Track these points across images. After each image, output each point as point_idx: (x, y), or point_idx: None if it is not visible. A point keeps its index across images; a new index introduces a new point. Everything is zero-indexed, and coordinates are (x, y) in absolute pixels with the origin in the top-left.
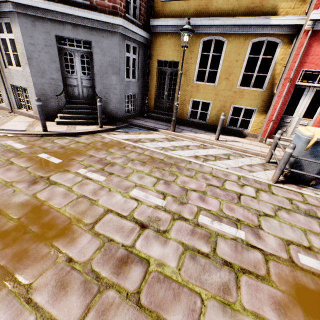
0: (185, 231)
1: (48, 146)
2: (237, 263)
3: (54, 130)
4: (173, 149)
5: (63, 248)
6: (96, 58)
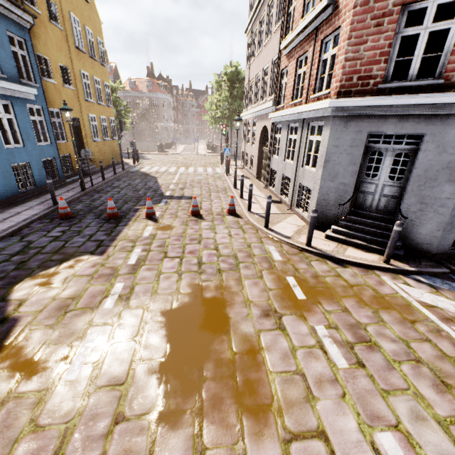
0: None
1: (302, 267)
2: None
3: (318, 247)
4: None
5: (247, 436)
6: (421, 158)
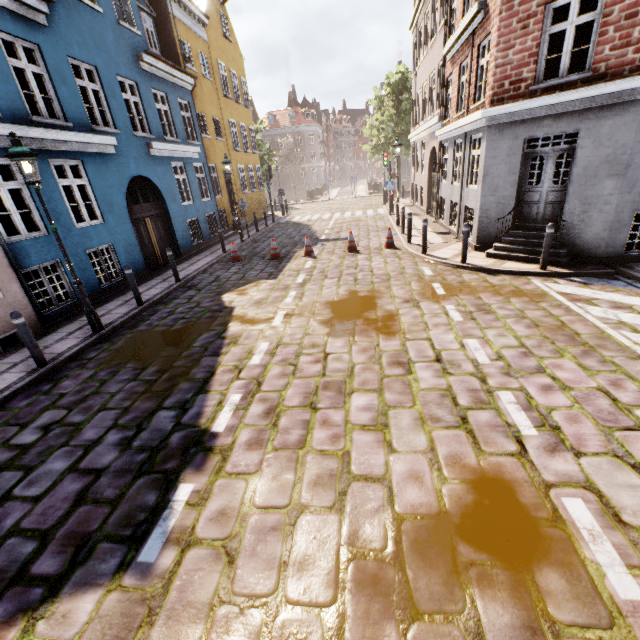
0: (467, 385)
1: (450, 278)
2: (474, 427)
3: (474, 263)
4: None
5: (381, 339)
6: (579, 156)
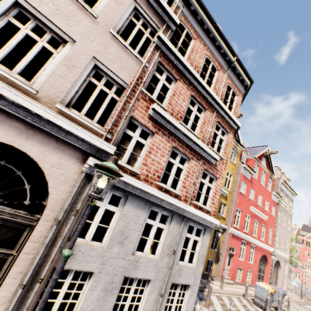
0: None
1: None
2: None
3: None
4: (238, 309)
5: None
6: None
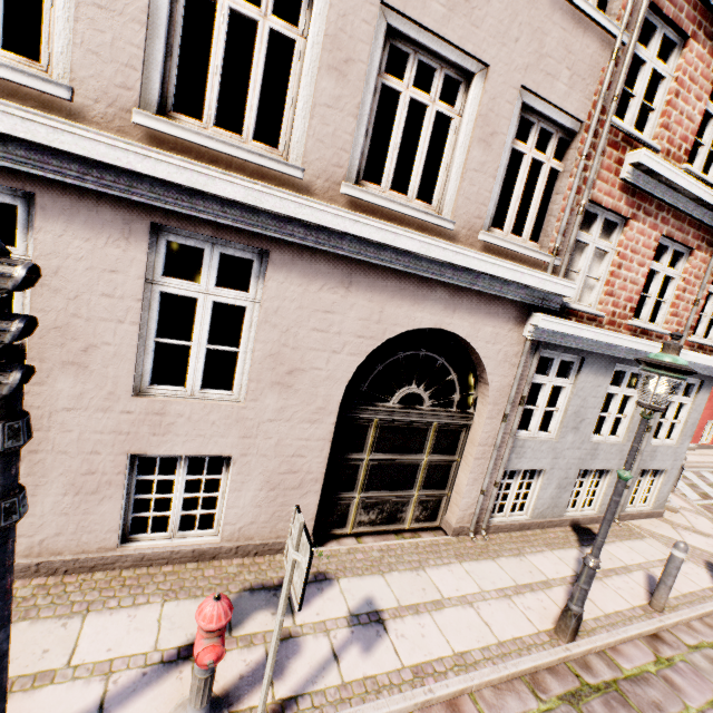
0: None
1: None
2: None
3: (712, 525)
4: None
5: None
6: None
